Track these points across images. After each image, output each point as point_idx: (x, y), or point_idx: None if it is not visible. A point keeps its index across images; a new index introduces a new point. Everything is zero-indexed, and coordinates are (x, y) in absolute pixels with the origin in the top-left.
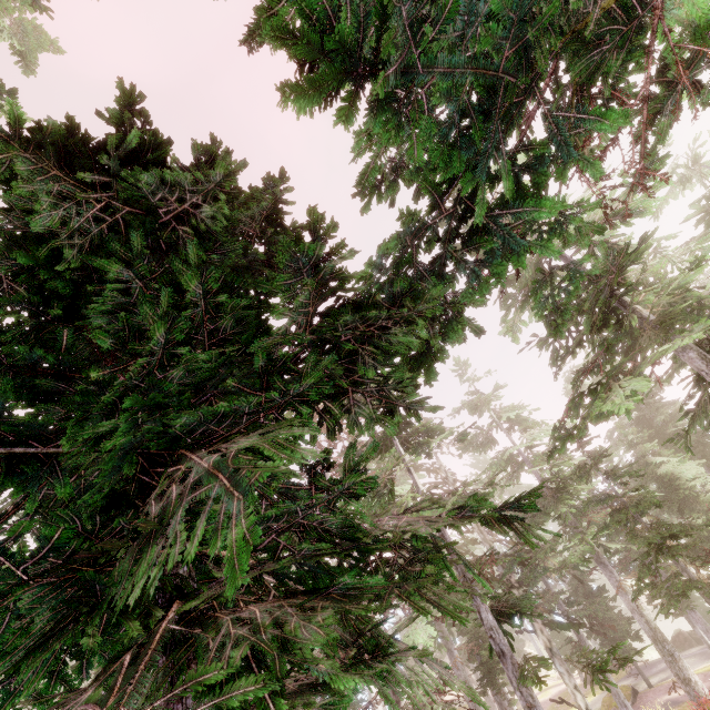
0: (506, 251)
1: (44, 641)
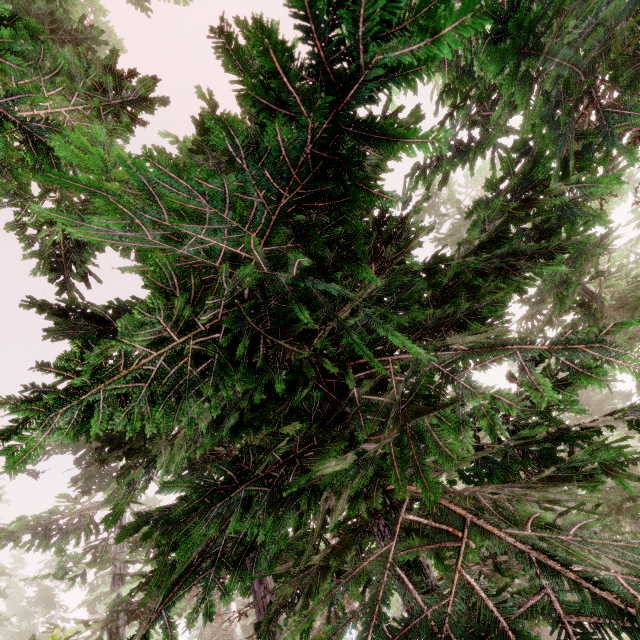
0: (562, 220)
1: (356, 494)
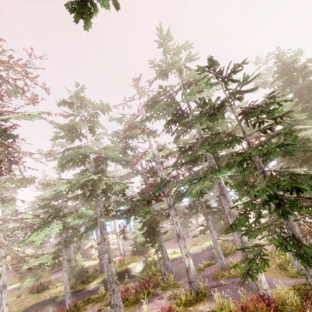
0: None
1: None
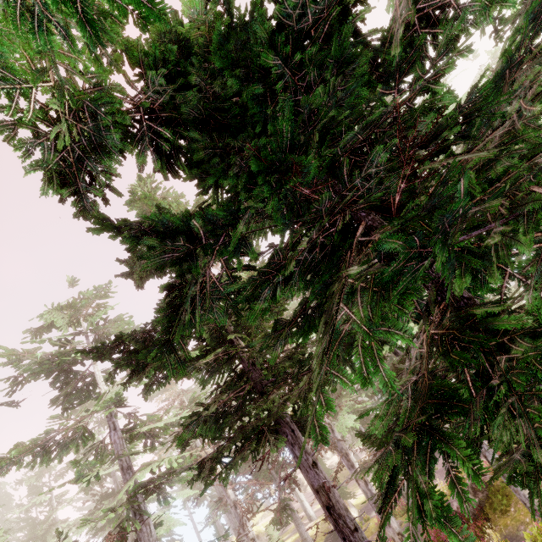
0: None
1: None
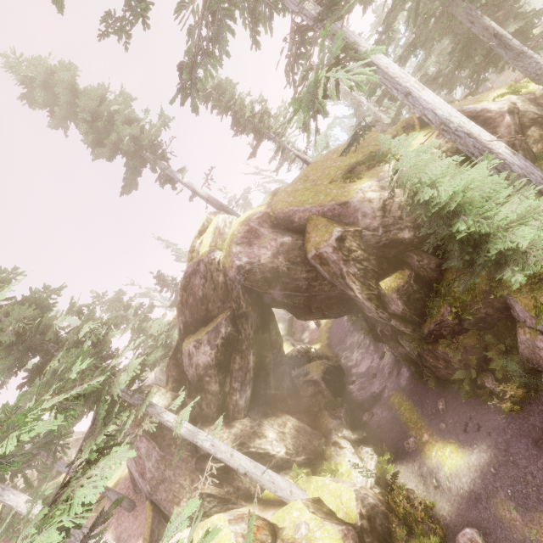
0: None
1: None
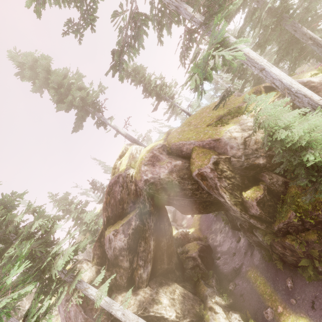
0: None
1: None
